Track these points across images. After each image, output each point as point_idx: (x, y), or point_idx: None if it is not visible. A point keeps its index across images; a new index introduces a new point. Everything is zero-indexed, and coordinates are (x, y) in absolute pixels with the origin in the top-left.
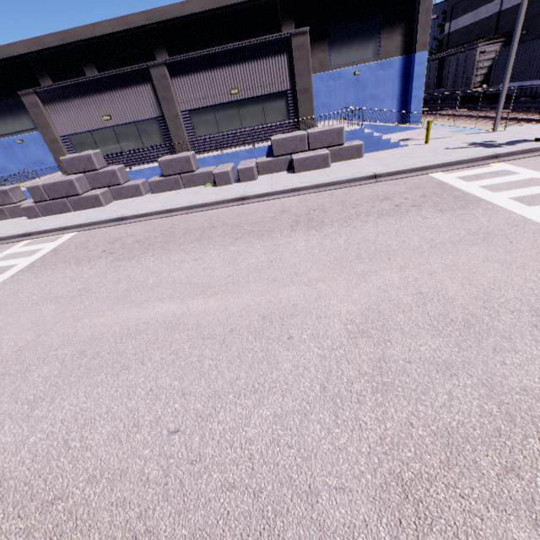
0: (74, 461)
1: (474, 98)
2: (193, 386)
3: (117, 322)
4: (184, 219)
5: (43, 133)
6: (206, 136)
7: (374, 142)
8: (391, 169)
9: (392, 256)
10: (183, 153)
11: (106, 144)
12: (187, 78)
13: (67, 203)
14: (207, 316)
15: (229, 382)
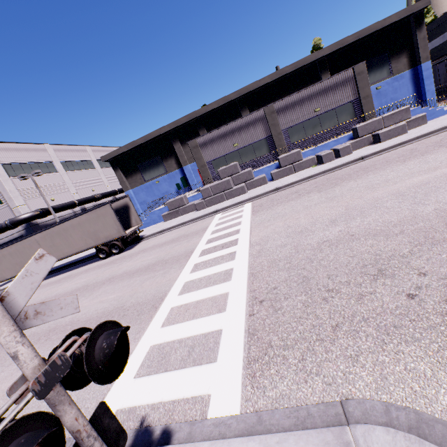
0: None
1: None
2: None
3: (396, 188)
4: (330, 175)
5: (197, 163)
6: (298, 141)
7: (430, 113)
8: None
9: None
10: (294, 150)
11: (233, 161)
12: (286, 110)
13: (223, 196)
14: None
15: None
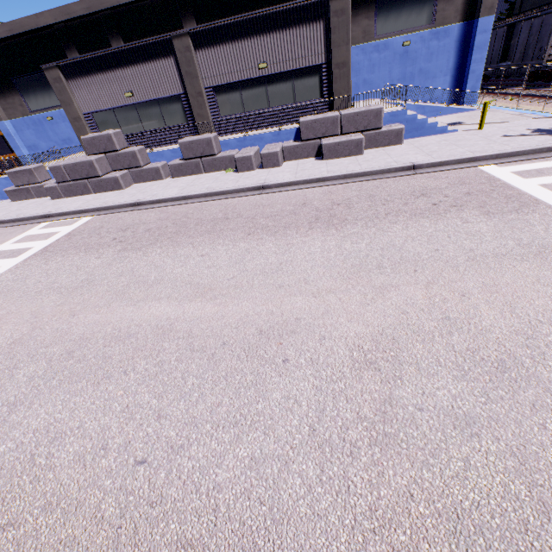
0: (35, 482)
1: (546, 74)
2: (171, 408)
3: (110, 322)
4: (199, 208)
5: (66, 110)
6: (230, 116)
7: (417, 126)
8: (433, 159)
9: (420, 267)
10: (204, 134)
11: (128, 123)
12: (212, 50)
13: (87, 185)
14: (201, 324)
15: (209, 408)
